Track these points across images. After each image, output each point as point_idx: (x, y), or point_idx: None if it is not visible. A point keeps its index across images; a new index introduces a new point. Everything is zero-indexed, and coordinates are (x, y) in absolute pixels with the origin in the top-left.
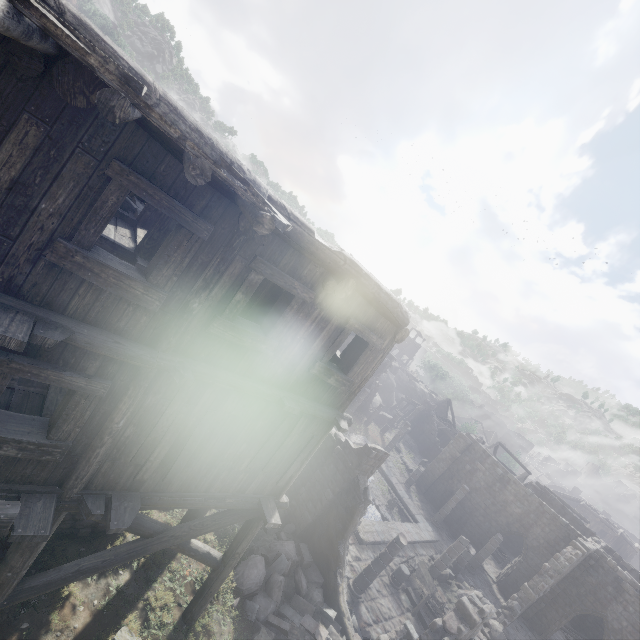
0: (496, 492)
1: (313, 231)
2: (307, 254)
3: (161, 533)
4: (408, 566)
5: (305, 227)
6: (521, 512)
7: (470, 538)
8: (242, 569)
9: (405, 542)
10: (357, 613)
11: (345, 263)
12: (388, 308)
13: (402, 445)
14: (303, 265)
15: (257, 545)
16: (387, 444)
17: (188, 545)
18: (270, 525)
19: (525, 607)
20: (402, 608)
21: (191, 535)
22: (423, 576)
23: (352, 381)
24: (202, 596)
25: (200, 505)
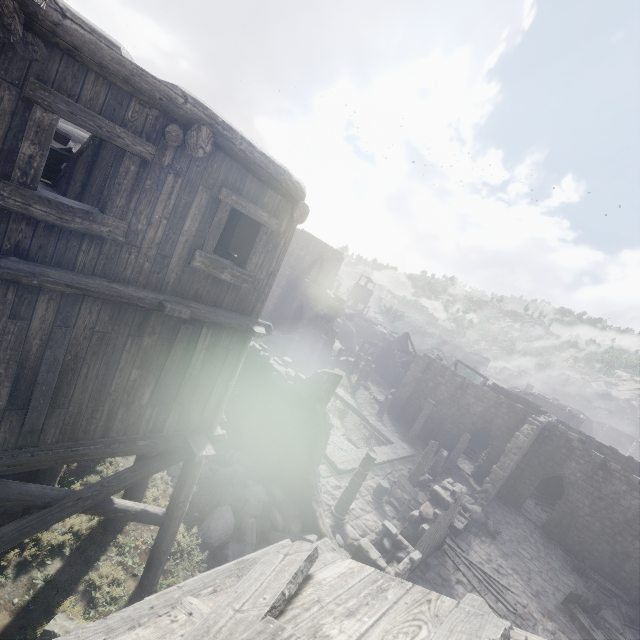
0: (459, 399)
1: (117, 46)
2: (120, 83)
3: (63, 499)
4: (389, 482)
5: (100, 36)
6: (483, 410)
7: (443, 445)
8: (207, 524)
9: (375, 456)
10: (343, 533)
11: (186, 101)
12: (271, 174)
13: (370, 383)
14: (122, 103)
15: (223, 499)
16: (354, 384)
17: (111, 507)
18: (201, 458)
19: (497, 486)
20: (387, 518)
21: (106, 493)
22: (404, 486)
23: (255, 276)
24: (154, 558)
25: (101, 454)
